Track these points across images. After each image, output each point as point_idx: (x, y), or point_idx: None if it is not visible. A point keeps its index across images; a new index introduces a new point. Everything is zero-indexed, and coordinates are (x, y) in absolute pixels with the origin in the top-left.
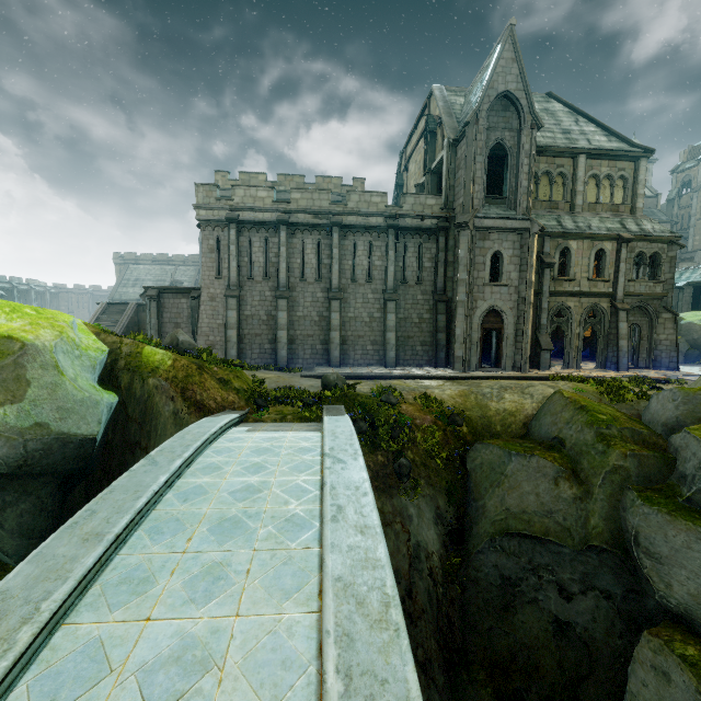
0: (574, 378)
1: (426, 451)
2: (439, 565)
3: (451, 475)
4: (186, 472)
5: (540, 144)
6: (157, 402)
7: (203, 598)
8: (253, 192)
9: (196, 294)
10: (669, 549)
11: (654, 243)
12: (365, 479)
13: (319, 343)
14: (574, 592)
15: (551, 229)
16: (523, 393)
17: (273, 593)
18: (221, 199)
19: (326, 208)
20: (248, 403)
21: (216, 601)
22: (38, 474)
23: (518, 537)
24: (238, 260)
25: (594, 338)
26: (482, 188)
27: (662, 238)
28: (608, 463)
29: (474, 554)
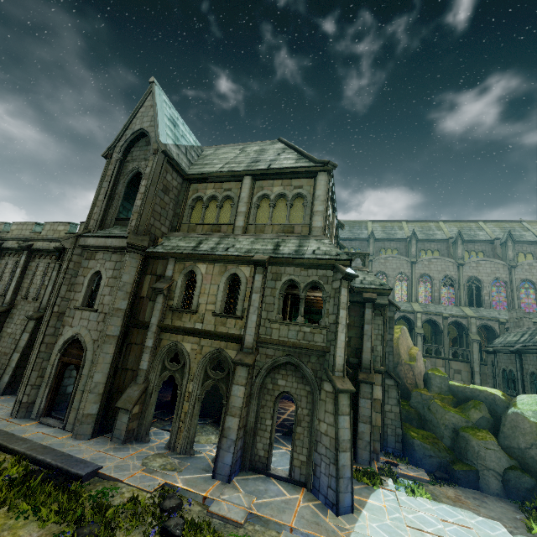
0: None
1: None
2: None
3: None
4: None
5: (207, 171)
6: None
7: None
8: None
9: None
10: None
11: (312, 269)
12: None
13: None
14: None
15: (176, 250)
16: None
17: None
18: None
19: (27, 236)
20: None
21: None
22: None
23: None
24: None
25: None
26: (101, 210)
27: (318, 261)
28: None
29: None
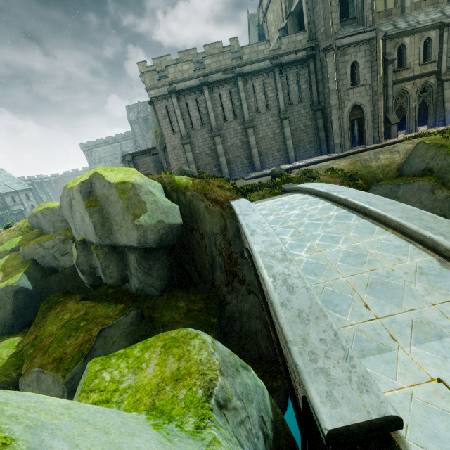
0: (423, 134)
1: None
2: None
3: None
4: None
5: None
6: (195, 204)
7: (334, 242)
8: (179, 67)
9: (154, 151)
10: None
11: None
12: (365, 192)
13: (245, 159)
14: None
15: (390, 33)
16: (391, 152)
17: (364, 234)
18: (161, 79)
19: (230, 65)
20: (237, 195)
21: (342, 242)
22: (159, 250)
23: None
24: (182, 118)
25: (421, 110)
26: (338, 15)
27: None
28: None
29: None
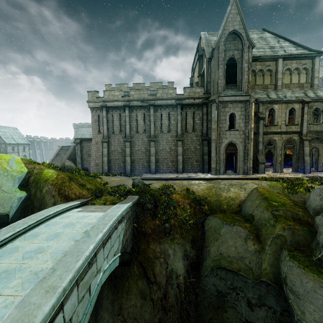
0: (271, 179)
1: (181, 220)
2: (183, 282)
3: (196, 232)
4: (19, 238)
5: (256, 55)
6: (45, 195)
7: None
8: (113, 93)
9: None
10: (303, 290)
11: None
12: (88, 250)
13: (145, 162)
14: (254, 305)
15: (263, 99)
16: (240, 188)
17: None
18: (99, 97)
19: (147, 98)
20: (92, 195)
21: None
22: None
23: (225, 270)
24: (107, 125)
25: None
26: (223, 81)
27: None
28: (274, 232)
29: (203, 277)
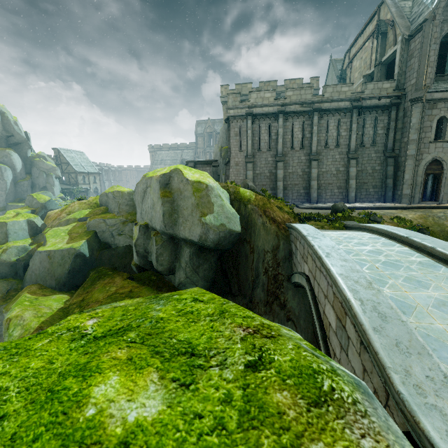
0: None
1: None
2: None
3: None
4: None
5: None
6: (253, 217)
7: (422, 287)
8: (262, 94)
9: (215, 163)
10: None
11: None
12: None
13: (302, 189)
14: None
15: None
16: None
17: None
18: (242, 102)
19: (309, 99)
20: (295, 220)
21: (432, 288)
22: (211, 251)
23: None
24: (252, 139)
25: None
26: (434, 70)
27: None
28: None
29: None
